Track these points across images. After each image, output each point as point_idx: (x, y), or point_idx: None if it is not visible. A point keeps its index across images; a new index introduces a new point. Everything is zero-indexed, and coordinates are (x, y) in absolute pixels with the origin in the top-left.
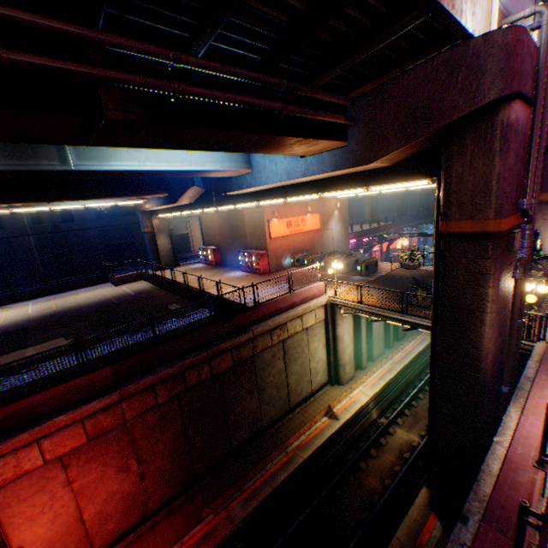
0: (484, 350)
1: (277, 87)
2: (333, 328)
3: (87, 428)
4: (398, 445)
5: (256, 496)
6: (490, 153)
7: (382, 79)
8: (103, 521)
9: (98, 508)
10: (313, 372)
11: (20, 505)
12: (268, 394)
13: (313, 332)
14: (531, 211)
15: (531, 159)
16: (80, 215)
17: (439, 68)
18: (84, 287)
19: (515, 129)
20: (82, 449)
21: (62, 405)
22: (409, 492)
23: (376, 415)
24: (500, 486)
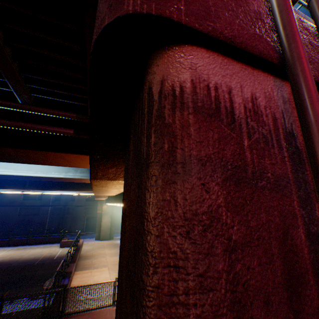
0: None
1: None
2: None
3: None
4: None
5: None
6: (140, 164)
7: None
8: None
9: None
10: None
11: None
12: None
13: None
14: None
15: None
16: (78, 197)
17: None
18: (48, 243)
19: (204, 105)
20: None
21: None
22: None
23: None
24: None
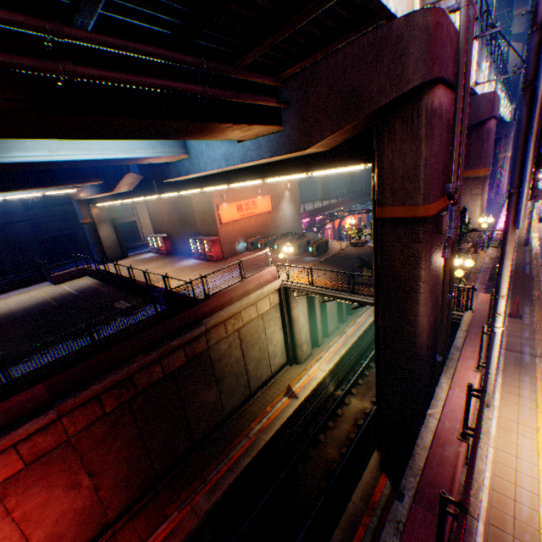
0: (419, 327)
1: (196, 67)
2: (288, 311)
3: (23, 453)
4: (353, 414)
5: (221, 485)
6: (417, 139)
7: (311, 59)
8: None
9: (49, 530)
10: (272, 355)
11: None
12: (227, 383)
13: (269, 317)
14: (457, 193)
15: (455, 144)
16: (3, 207)
17: (366, 49)
18: (17, 289)
19: (439, 115)
20: (20, 475)
21: None
22: (364, 456)
23: (333, 388)
24: (430, 464)
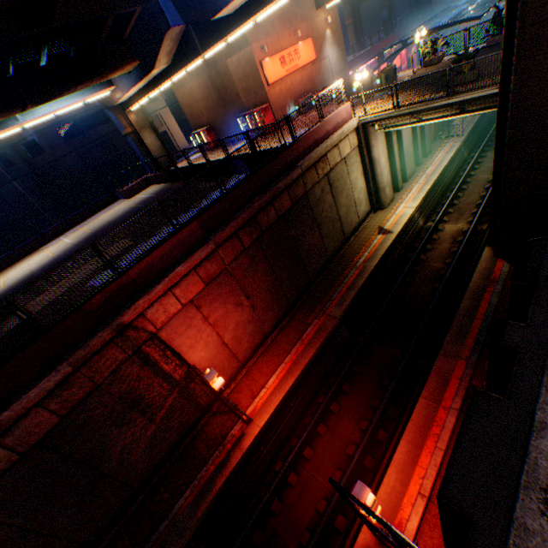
0: None
1: None
2: (368, 153)
3: (201, 277)
4: (450, 236)
5: (345, 299)
6: None
7: None
8: (238, 343)
9: (232, 335)
10: (357, 203)
11: (180, 339)
12: (326, 229)
13: (350, 162)
14: None
15: None
16: (46, 143)
17: None
18: (99, 212)
19: None
20: (204, 293)
21: (173, 262)
22: (469, 261)
23: (422, 223)
24: None
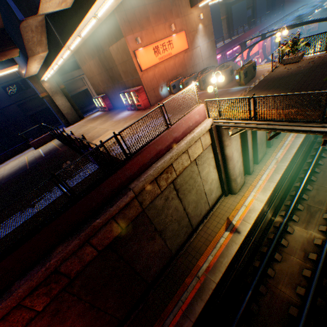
0: None
1: None
2: (221, 150)
3: None
4: (300, 245)
5: None
6: None
7: None
8: None
9: None
10: (208, 193)
11: None
12: (170, 231)
13: (202, 160)
14: None
15: None
16: None
17: None
18: (16, 155)
19: None
20: None
21: None
22: None
23: (270, 215)
24: None
